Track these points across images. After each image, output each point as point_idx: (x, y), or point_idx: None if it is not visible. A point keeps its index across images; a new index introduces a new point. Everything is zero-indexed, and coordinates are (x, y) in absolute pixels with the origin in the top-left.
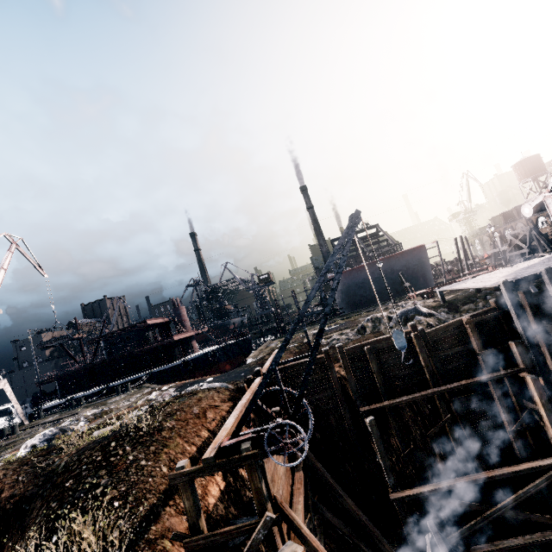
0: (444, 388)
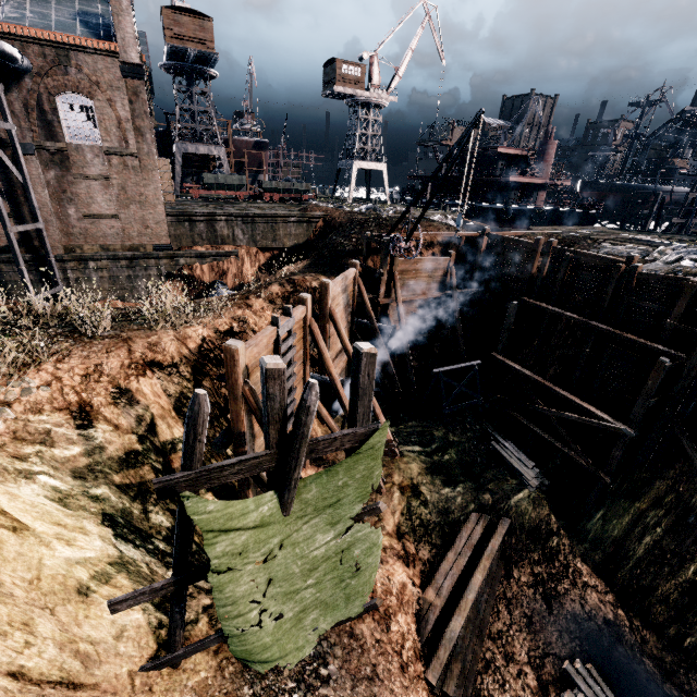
0: (593, 323)
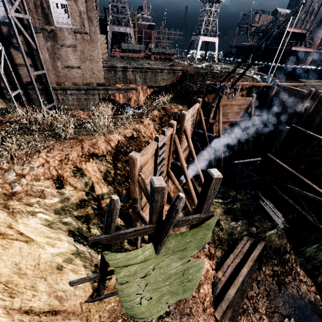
0: None
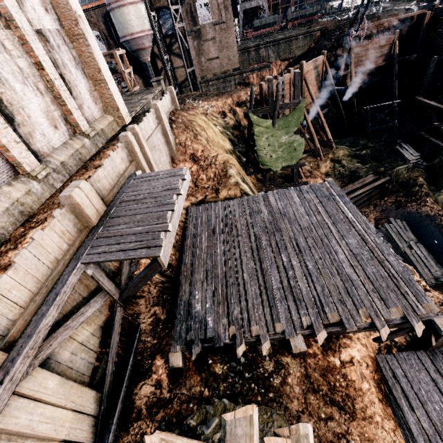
0: None
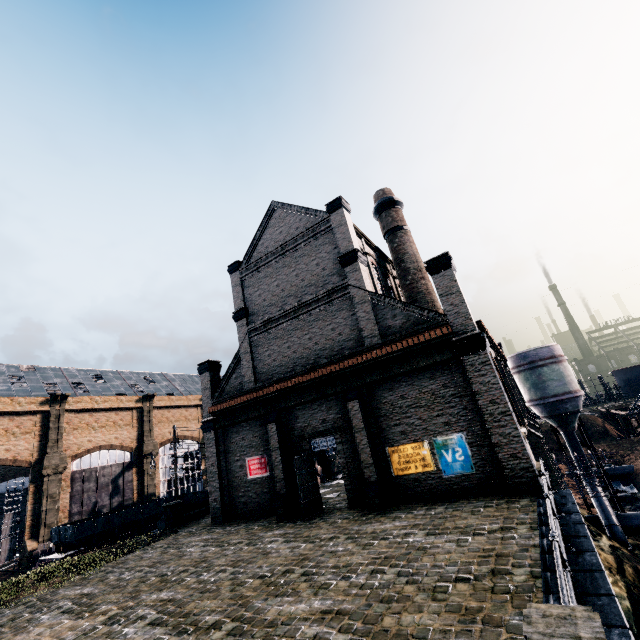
0: None
